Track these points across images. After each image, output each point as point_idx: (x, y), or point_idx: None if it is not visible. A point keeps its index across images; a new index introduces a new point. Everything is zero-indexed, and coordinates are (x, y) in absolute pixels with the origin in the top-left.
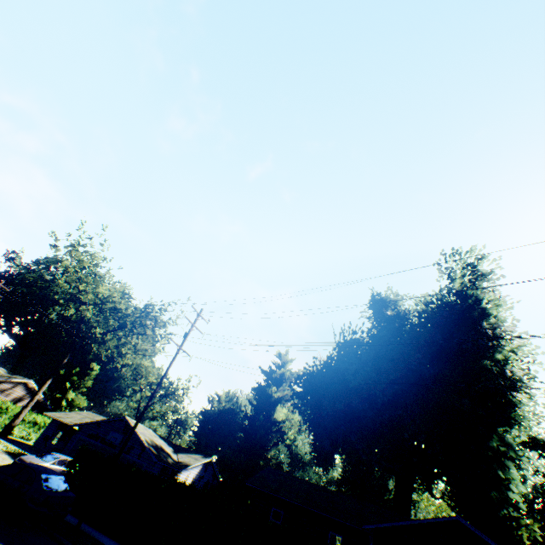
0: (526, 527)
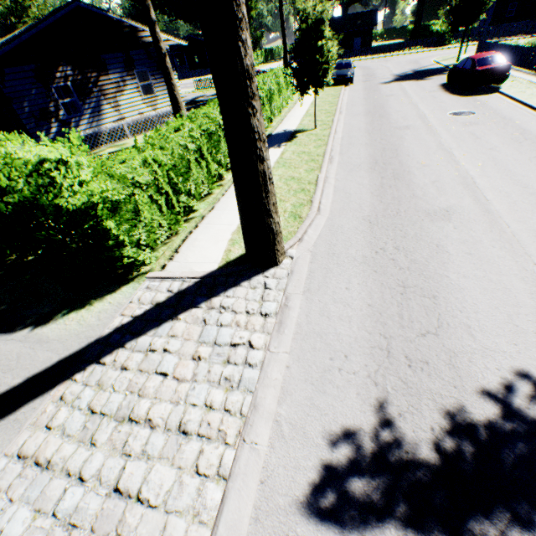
0: (255, 9)
